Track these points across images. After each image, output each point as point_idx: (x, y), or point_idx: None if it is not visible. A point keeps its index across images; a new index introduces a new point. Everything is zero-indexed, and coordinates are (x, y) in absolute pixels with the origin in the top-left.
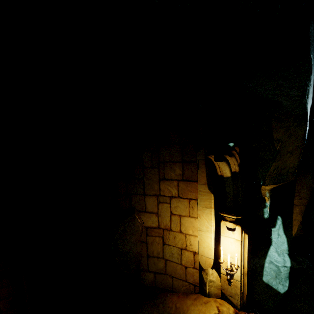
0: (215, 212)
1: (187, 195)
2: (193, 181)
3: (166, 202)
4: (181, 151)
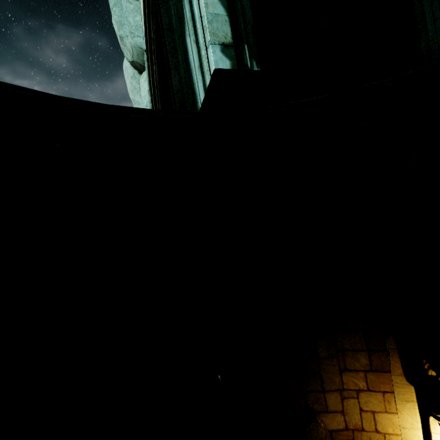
0: (419, 405)
1: (379, 388)
2: (385, 372)
3: (352, 397)
4: (364, 339)
